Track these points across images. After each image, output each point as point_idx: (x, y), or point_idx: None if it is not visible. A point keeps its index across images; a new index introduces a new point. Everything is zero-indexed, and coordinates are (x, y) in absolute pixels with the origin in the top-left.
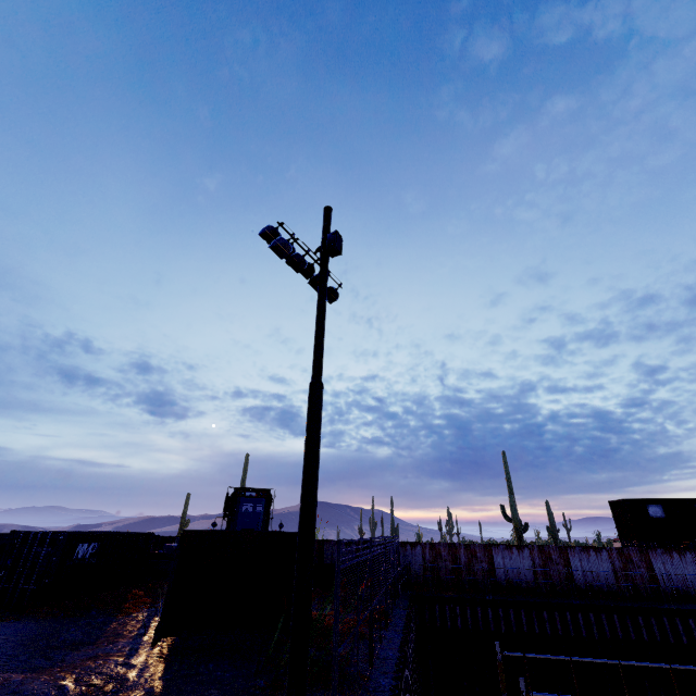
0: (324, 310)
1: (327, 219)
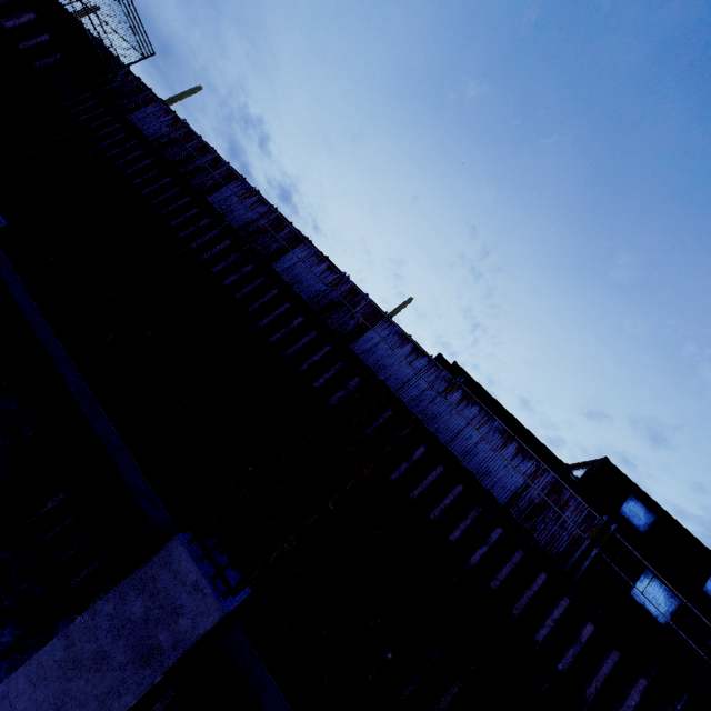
0: None
1: None
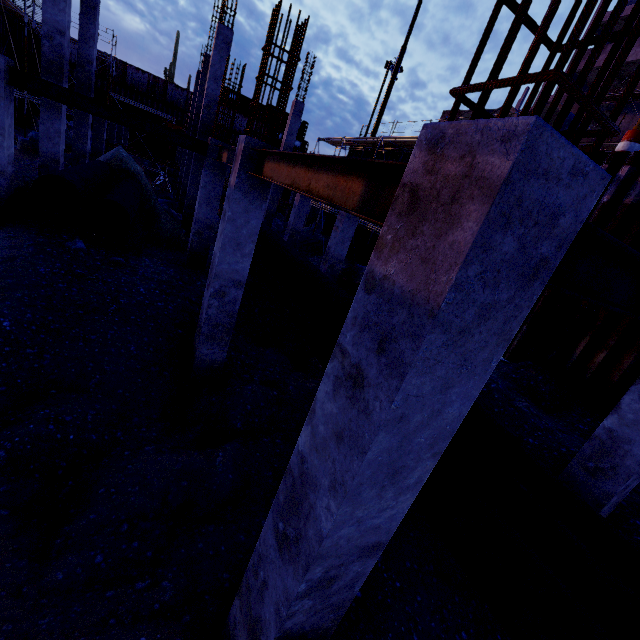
0: None
1: None
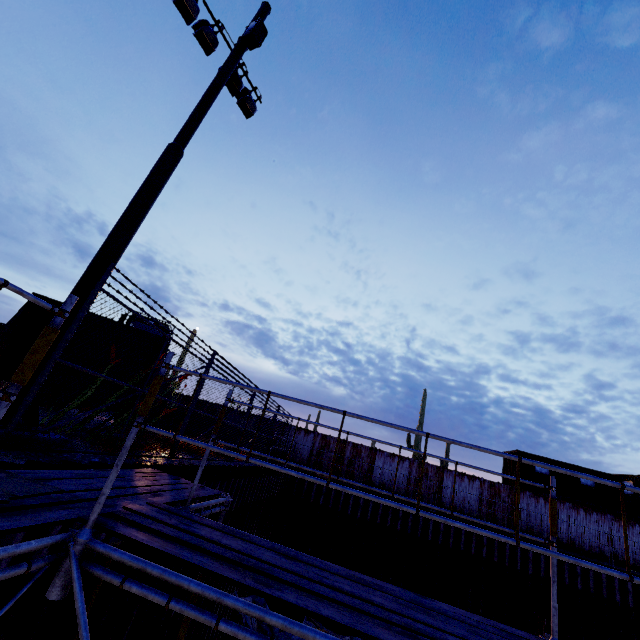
0: (216, 88)
1: (260, 12)
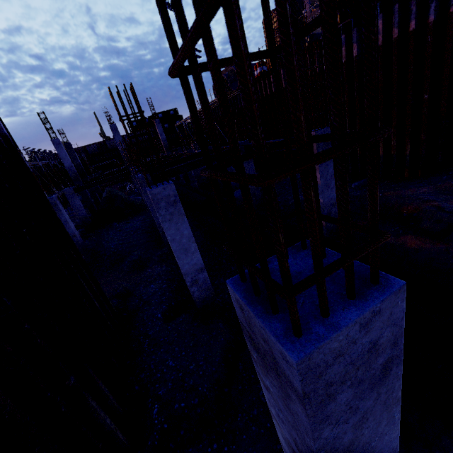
0: None
1: None
